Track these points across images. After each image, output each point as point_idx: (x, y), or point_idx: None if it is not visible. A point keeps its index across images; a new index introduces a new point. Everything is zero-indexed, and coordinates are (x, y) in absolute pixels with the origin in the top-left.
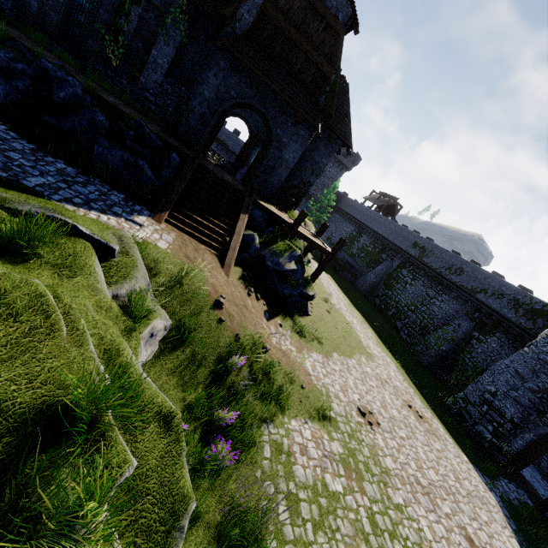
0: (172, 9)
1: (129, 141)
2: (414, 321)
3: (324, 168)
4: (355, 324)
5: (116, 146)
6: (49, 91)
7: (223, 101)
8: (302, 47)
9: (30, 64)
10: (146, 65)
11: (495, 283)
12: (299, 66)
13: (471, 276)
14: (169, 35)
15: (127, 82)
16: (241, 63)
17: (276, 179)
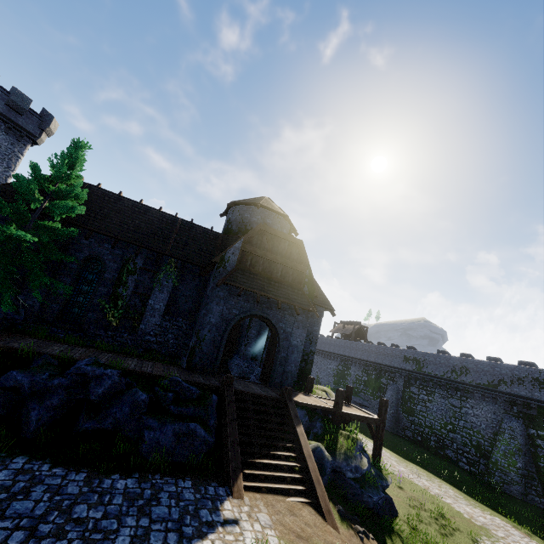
0: (163, 268)
1: (173, 406)
2: (463, 442)
3: (318, 334)
4: (429, 485)
5: (166, 421)
6: (85, 392)
7: (228, 320)
8: (278, 261)
9: (62, 373)
10: (145, 314)
11: (504, 370)
12: (280, 273)
13: (479, 371)
14: (162, 285)
15: (127, 334)
16: (236, 288)
17: (292, 366)
